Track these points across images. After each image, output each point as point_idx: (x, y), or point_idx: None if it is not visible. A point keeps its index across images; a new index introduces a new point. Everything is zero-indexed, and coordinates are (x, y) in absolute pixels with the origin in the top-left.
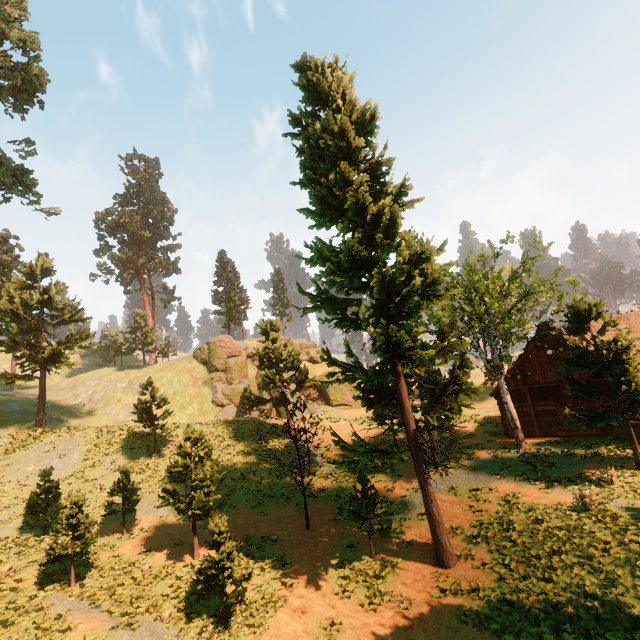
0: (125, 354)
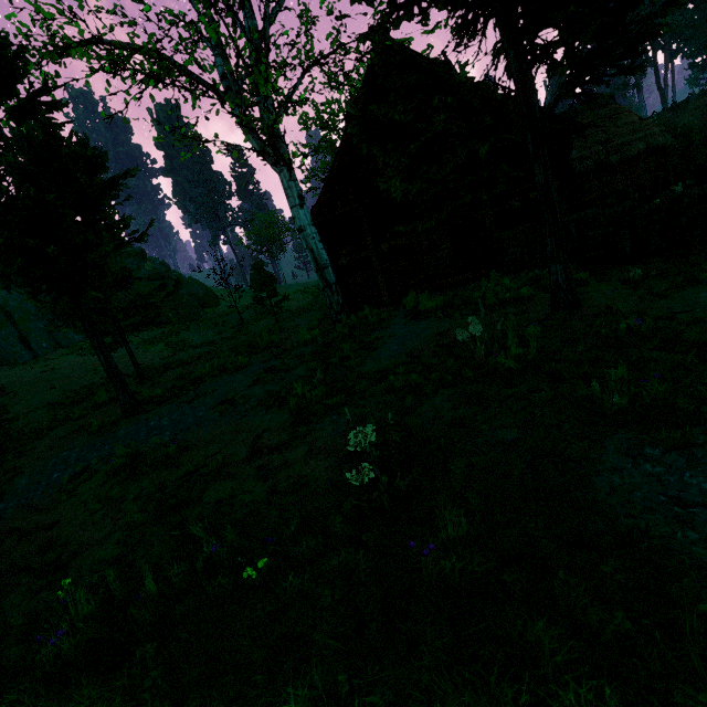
0: None
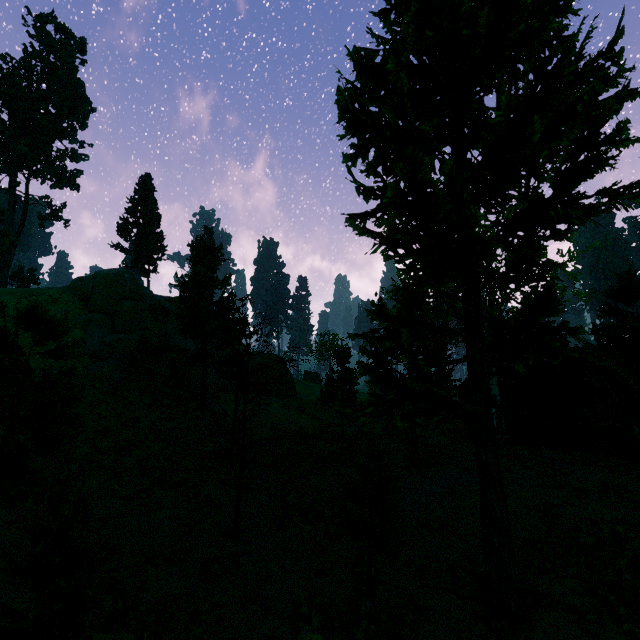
0: None
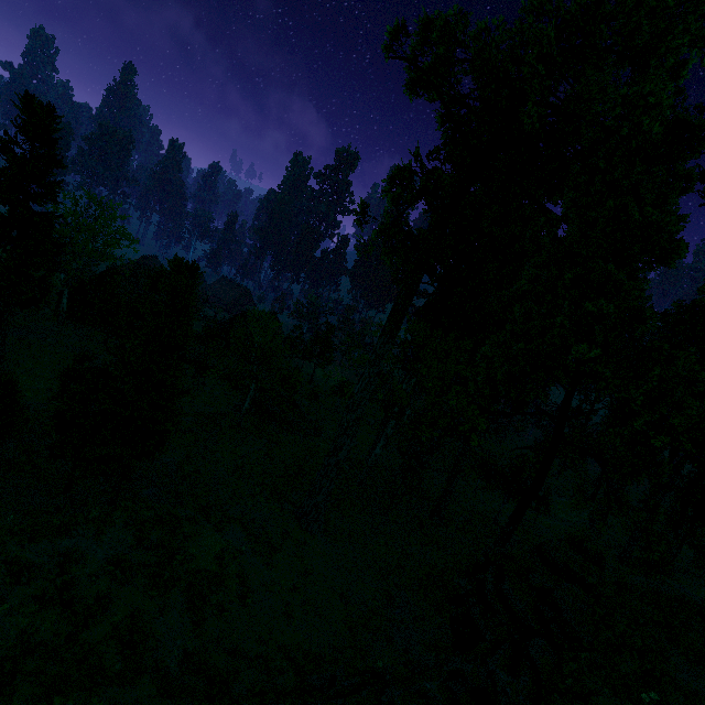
0: None
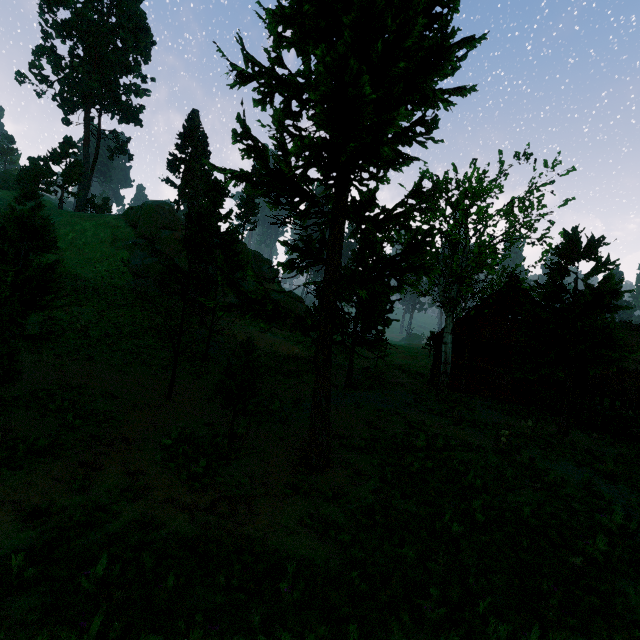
0: (42, 190)
